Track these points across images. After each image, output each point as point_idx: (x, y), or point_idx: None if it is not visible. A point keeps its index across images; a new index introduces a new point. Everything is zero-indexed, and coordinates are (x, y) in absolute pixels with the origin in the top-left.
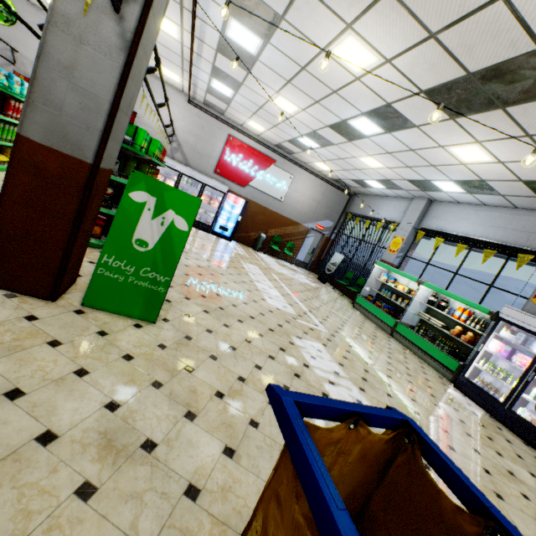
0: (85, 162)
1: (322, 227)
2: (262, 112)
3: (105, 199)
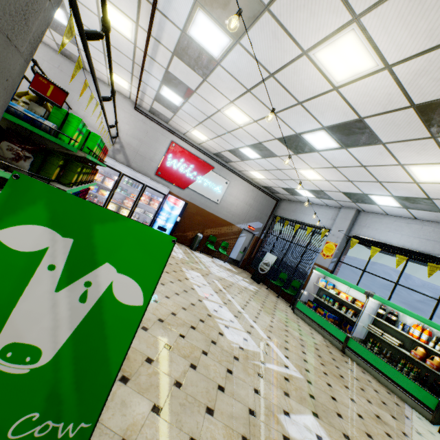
0: None
1: (253, 228)
2: (209, 122)
3: None
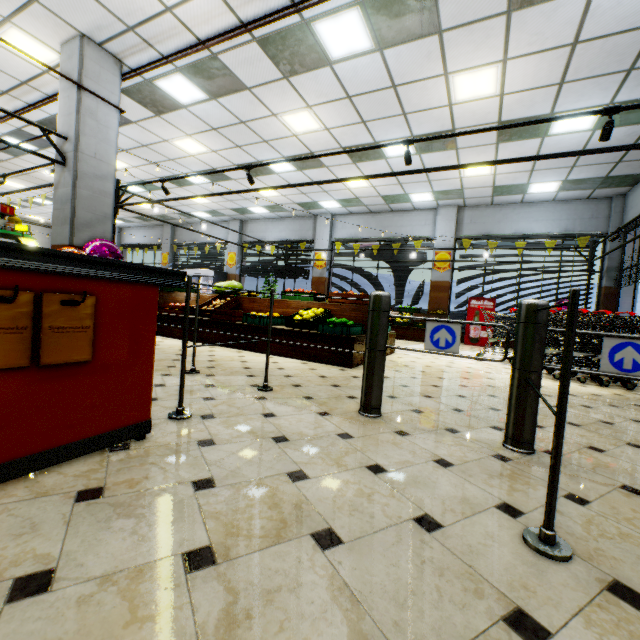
0: None
1: None
2: None
3: None
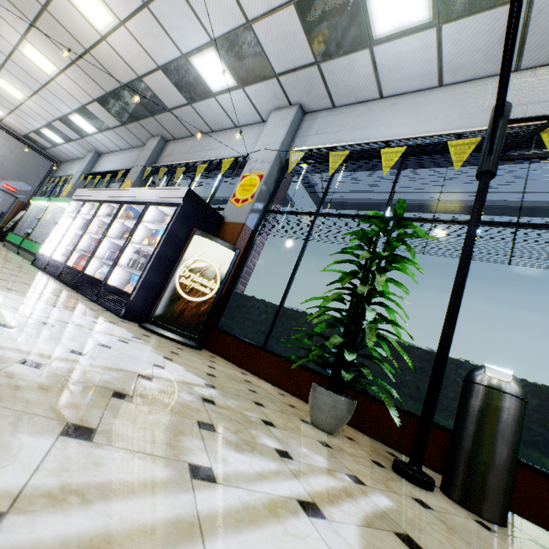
0: None
1: (15, 188)
2: None
3: None
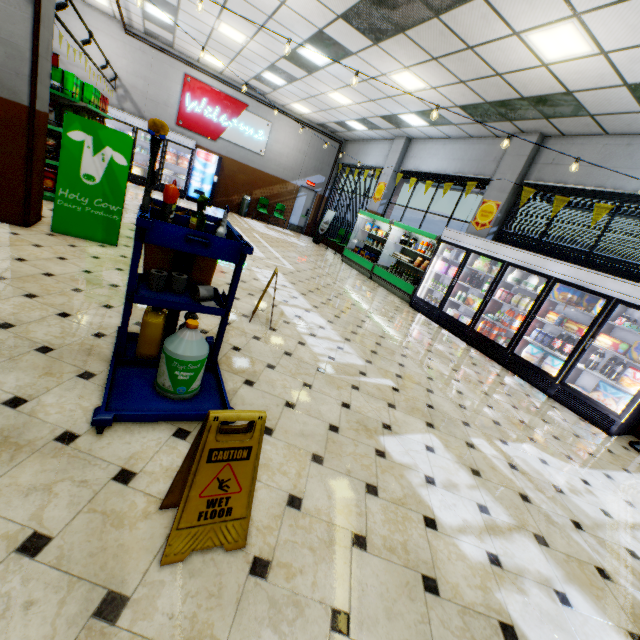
0: (23, 105)
1: (314, 183)
2: (213, 43)
3: (50, 151)
